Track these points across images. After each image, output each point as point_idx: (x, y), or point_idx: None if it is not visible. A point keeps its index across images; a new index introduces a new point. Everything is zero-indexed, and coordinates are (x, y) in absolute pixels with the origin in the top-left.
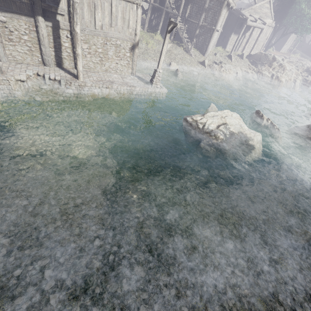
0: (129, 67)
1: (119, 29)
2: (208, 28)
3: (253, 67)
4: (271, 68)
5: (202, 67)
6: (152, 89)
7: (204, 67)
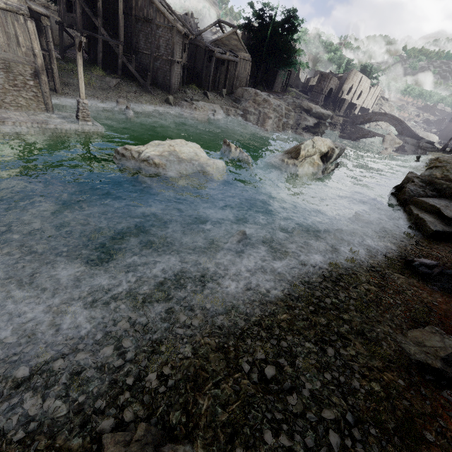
0: (39, 101)
1: (4, 47)
2: (165, 60)
3: (237, 104)
4: (256, 104)
5: (168, 106)
6: (78, 126)
7: (170, 105)
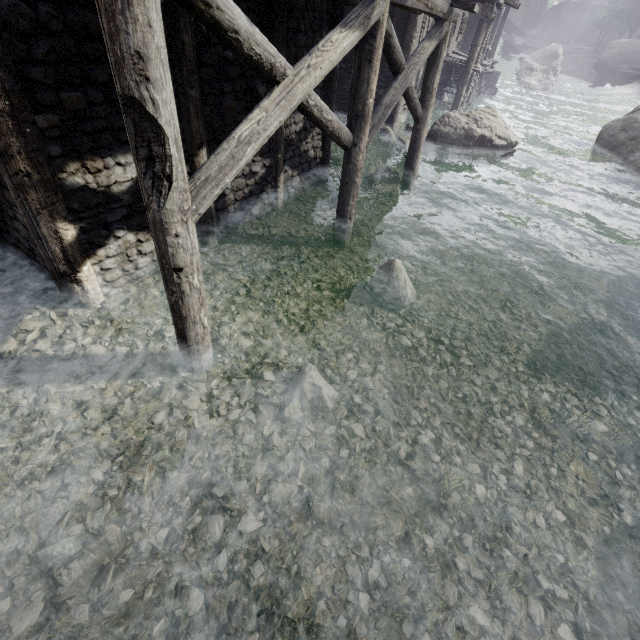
0: None
1: None
2: None
3: None
4: None
5: None
6: None
7: None
